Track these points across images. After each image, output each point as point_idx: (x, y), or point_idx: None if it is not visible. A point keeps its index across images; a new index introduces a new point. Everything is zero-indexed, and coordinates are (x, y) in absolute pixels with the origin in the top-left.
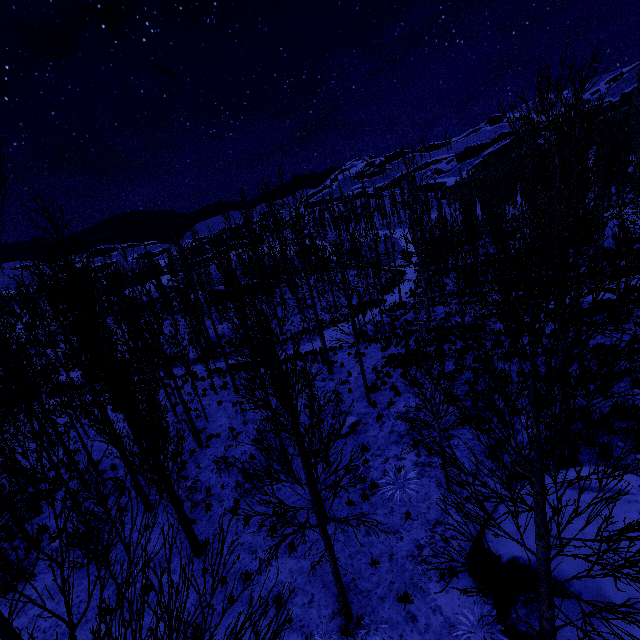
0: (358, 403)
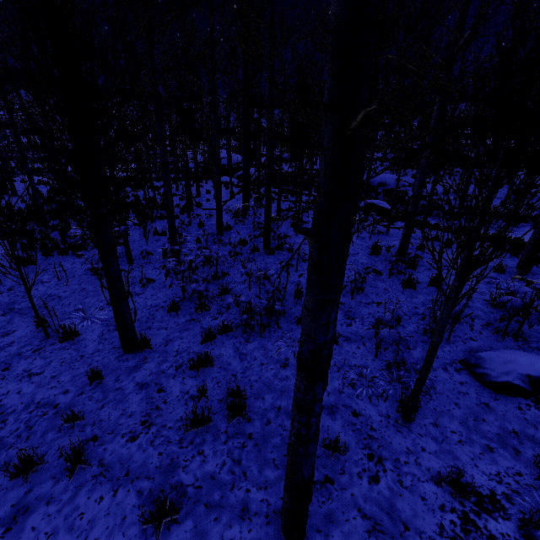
0: None
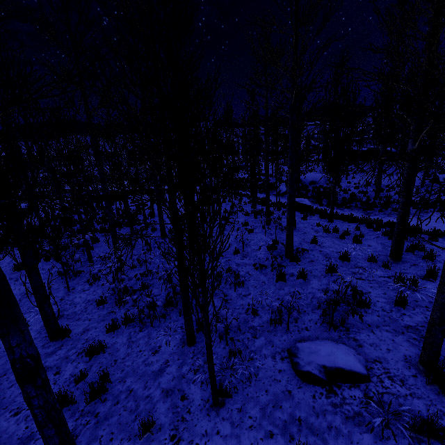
0: (396, 337)
